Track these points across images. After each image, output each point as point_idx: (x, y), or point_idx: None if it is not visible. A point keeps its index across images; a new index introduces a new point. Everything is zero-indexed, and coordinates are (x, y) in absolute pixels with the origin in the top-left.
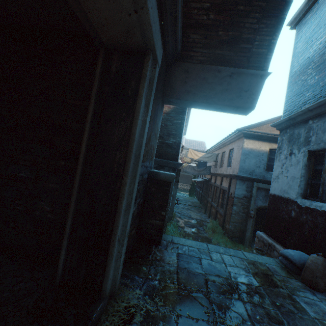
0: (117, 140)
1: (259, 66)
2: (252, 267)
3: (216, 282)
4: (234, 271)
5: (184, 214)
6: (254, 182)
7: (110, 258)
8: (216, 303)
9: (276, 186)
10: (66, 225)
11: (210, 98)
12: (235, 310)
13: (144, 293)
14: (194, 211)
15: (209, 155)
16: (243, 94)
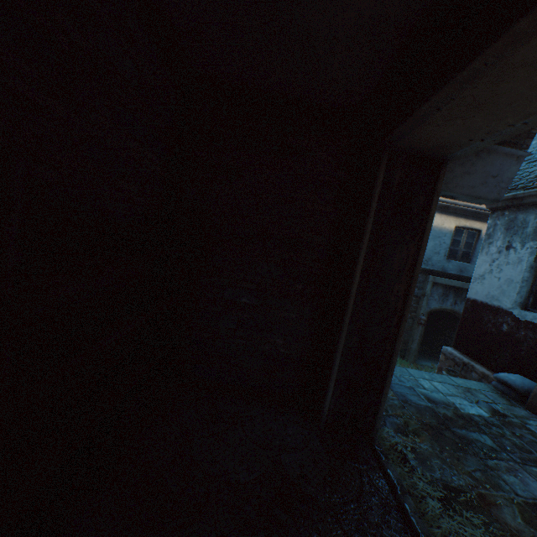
0: (396, 269)
1: (517, 143)
2: (470, 395)
3: (449, 415)
4: (456, 401)
5: None
6: (430, 274)
7: (385, 399)
8: (464, 437)
9: (480, 289)
10: (334, 365)
11: (444, 183)
12: (485, 443)
13: (393, 431)
14: None
15: None
16: (490, 181)
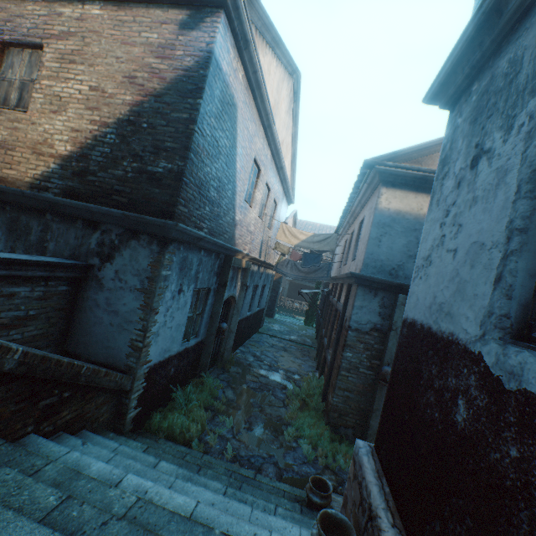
0: None
1: None
2: None
3: None
4: None
5: (264, 358)
6: (402, 293)
7: None
8: None
9: (422, 291)
10: None
11: None
12: None
13: None
14: (292, 354)
15: (322, 237)
16: None
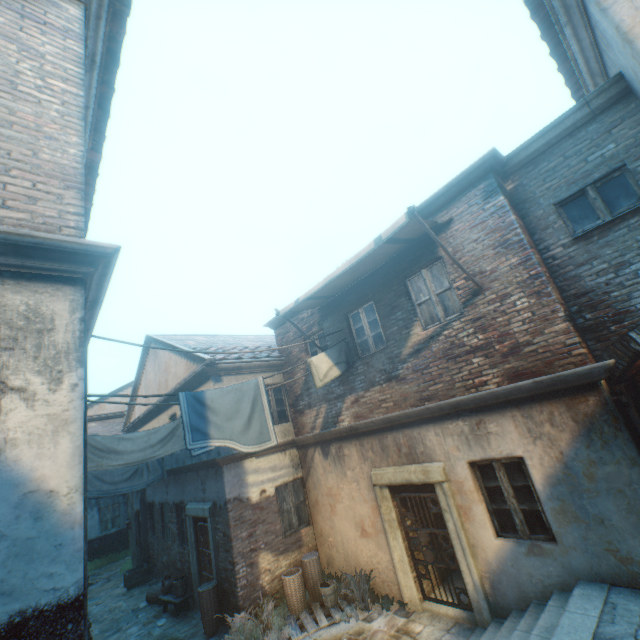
0: None
1: None
2: None
3: None
4: None
5: None
6: None
7: None
8: None
9: None
10: None
11: None
12: None
13: None
14: None
15: None
16: None
